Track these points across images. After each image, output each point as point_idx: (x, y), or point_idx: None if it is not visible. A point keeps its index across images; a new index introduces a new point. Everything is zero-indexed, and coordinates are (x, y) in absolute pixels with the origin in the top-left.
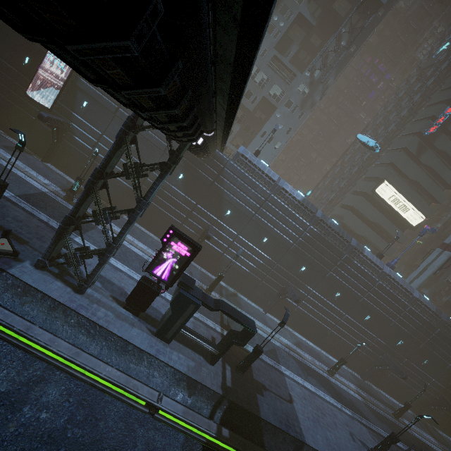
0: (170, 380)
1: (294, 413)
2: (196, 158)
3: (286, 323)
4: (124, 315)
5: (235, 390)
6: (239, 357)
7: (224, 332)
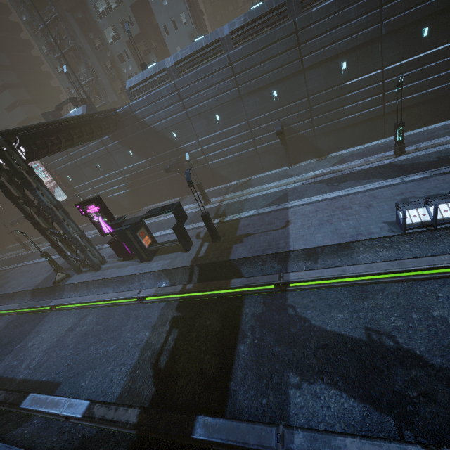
0: (154, 279)
1: (284, 234)
2: (120, 133)
3: (324, 154)
4: (123, 265)
5: (207, 255)
6: (225, 229)
7: (214, 222)
